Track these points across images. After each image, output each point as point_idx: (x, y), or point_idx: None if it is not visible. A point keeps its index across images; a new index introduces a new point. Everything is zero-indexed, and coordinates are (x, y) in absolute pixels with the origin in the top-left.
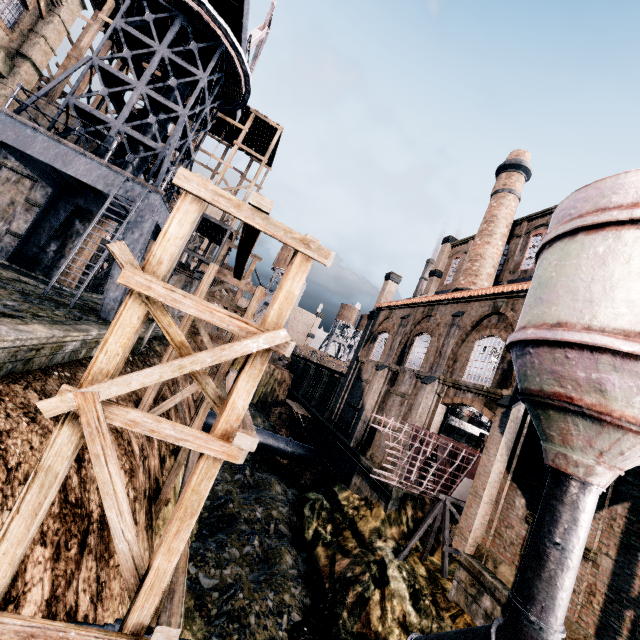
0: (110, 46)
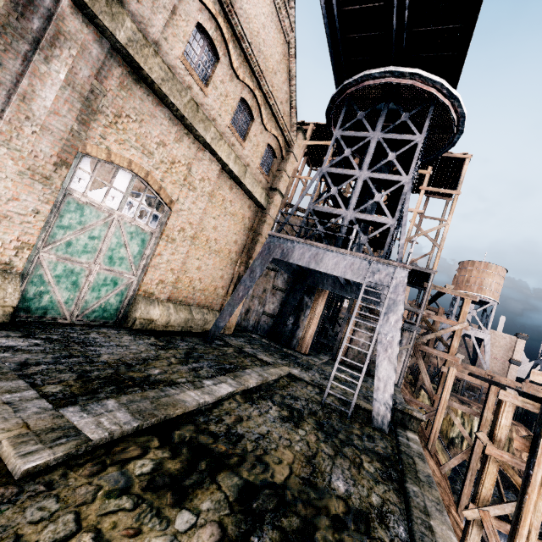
0: (306, 160)
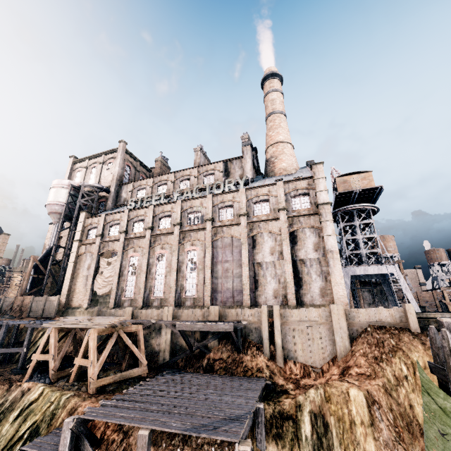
0: None
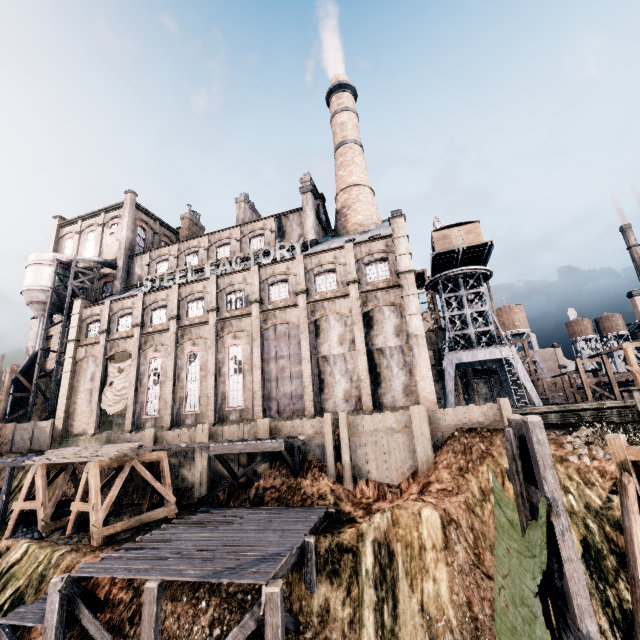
0: None
